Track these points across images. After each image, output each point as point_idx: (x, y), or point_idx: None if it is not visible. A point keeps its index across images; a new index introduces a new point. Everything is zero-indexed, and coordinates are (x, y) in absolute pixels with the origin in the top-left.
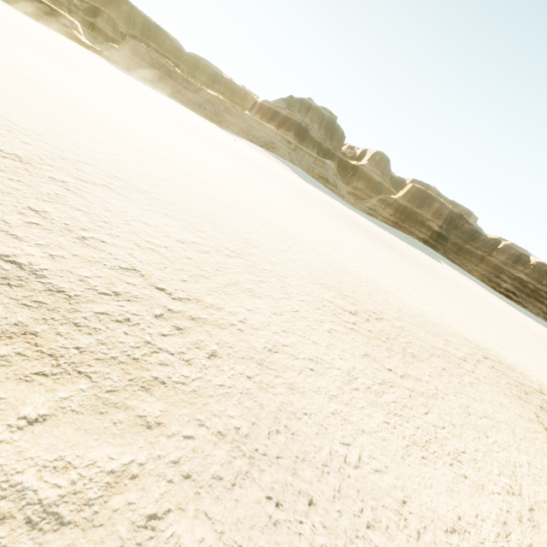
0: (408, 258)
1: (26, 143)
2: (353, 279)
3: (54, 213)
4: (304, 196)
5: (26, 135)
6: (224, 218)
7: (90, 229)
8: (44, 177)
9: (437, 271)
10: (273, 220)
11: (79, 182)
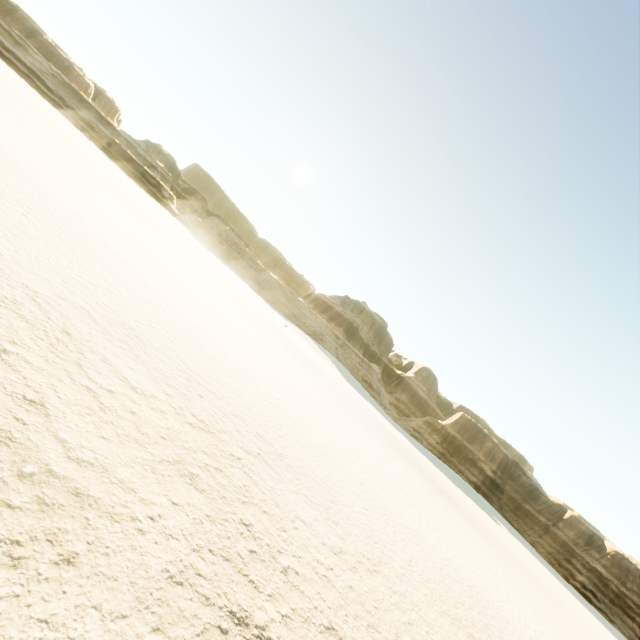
0: (473, 522)
1: (201, 395)
2: (461, 593)
3: (255, 524)
4: (360, 413)
5: (196, 381)
6: (337, 487)
7: (282, 549)
8: (228, 455)
9: (504, 545)
10: (363, 475)
11: (246, 455)
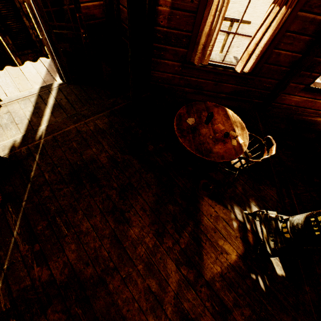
0: None
1: None
2: None
3: None
4: None
5: None
6: None
7: None
8: None
9: None
10: None
11: None
